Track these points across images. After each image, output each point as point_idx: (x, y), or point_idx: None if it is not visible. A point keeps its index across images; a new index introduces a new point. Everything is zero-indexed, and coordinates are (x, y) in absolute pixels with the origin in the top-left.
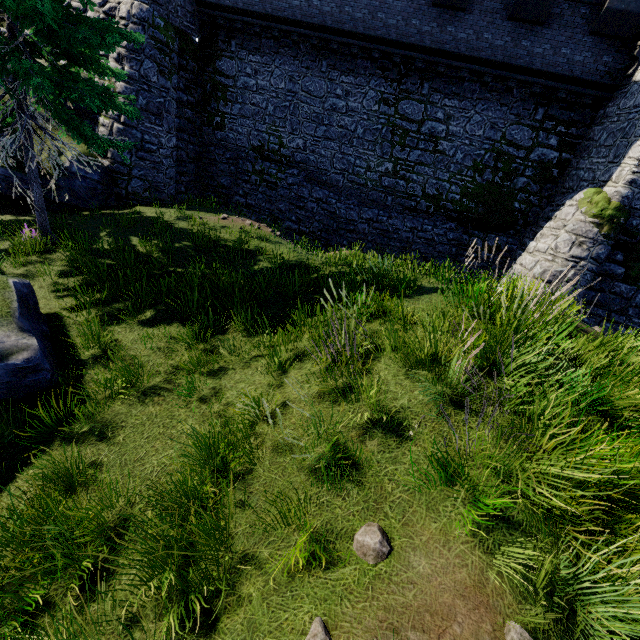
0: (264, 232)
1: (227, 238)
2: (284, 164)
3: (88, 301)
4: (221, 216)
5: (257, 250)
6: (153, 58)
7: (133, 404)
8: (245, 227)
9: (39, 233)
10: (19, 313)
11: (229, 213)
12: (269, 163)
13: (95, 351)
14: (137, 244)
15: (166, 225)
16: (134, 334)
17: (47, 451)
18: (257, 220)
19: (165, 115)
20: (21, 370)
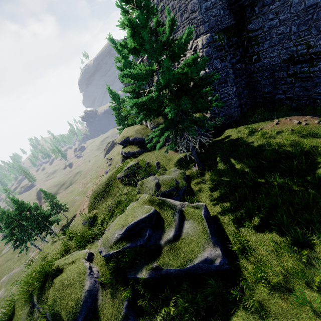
0: (314, 132)
1: (284, 143)
2: (314, 59)
3: (225, 208)
4: (273, 123)
5: (312, 150)
6: (216, 57)
7: (269, 294)
8: (294, 127)
9: (197, 166)
10: (210, 234)
11: (277, 116)
12: (300, 65)
13: (239, 247)
14: (234, 163)
15: (244, 143)
16: (253, 236)
17: (238, 309)
18: (300, 113)
19: (228, 79)
20: (219, 265)
